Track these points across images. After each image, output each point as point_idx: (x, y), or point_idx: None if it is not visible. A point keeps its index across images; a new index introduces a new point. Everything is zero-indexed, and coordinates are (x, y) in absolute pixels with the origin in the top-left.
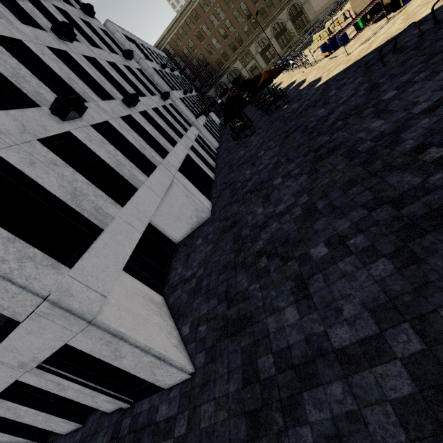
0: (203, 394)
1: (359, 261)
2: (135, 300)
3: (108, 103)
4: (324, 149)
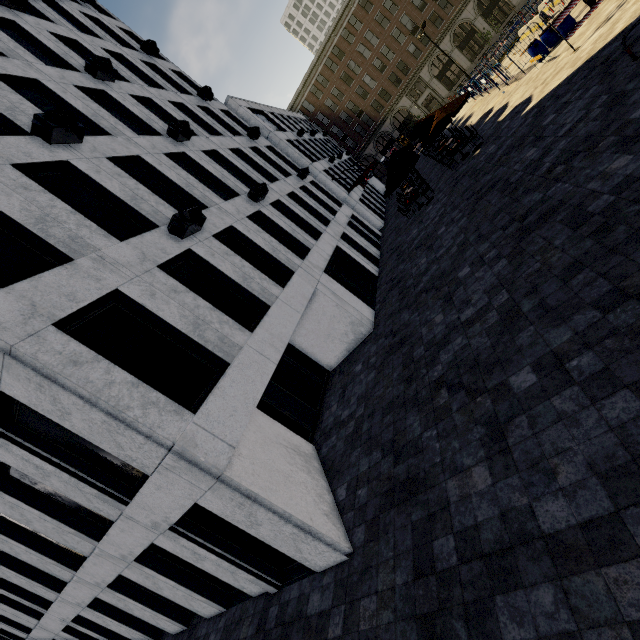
0: (362, 584)
1: (585, 396)
2: (274, 450)
3: (232, 202)
4: (534, 214)
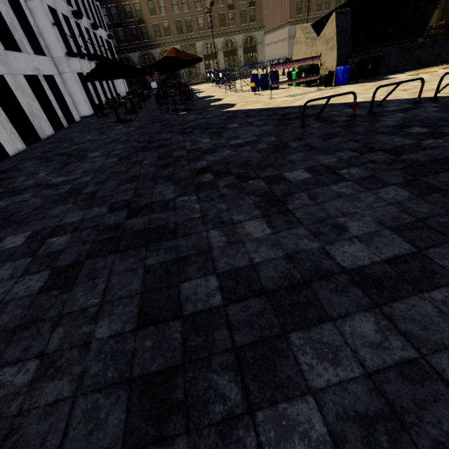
0: None
1: None
2: None
3: None
4: (145, 219)
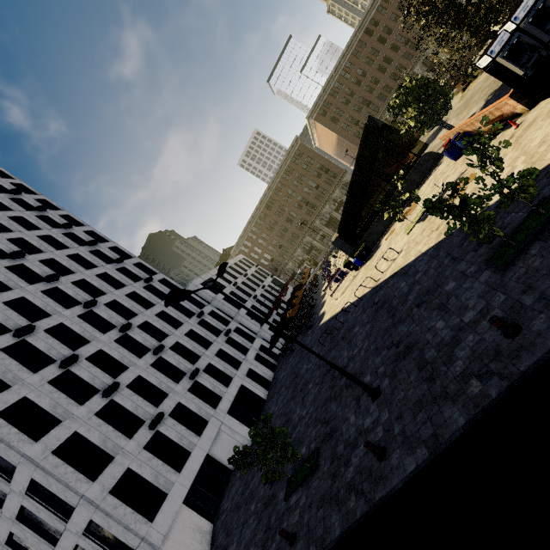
0: None
1: (254, 519)
2: (186, 532)
3: (181, 383)
4: (287, 417)
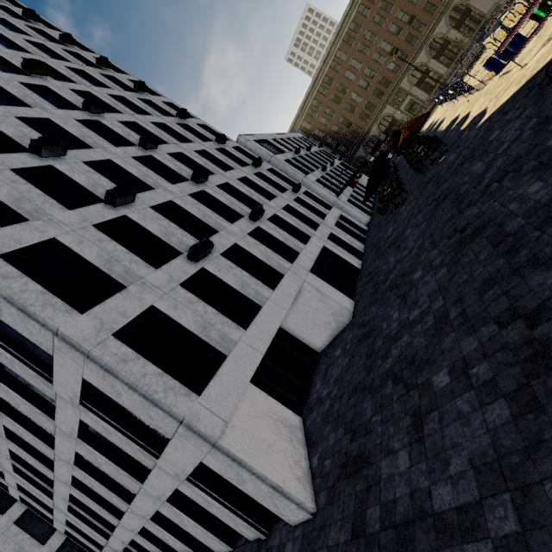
0: (319, 539)
1: (477, 400)
2: (263, 422)
3: (237, 224)
4: (471, 228)
